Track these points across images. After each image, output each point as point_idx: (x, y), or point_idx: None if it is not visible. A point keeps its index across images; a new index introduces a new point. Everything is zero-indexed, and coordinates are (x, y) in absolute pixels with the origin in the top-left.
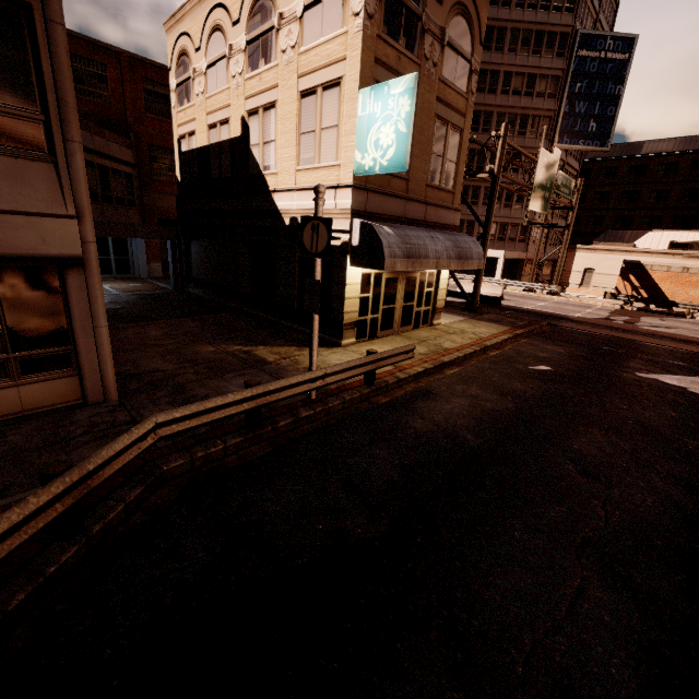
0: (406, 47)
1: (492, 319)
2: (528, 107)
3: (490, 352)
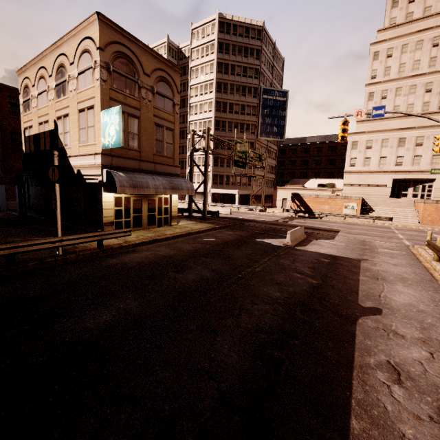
0: (130, 93)
1: (210, 222)
2: (243, 119)
3: (193, 235)
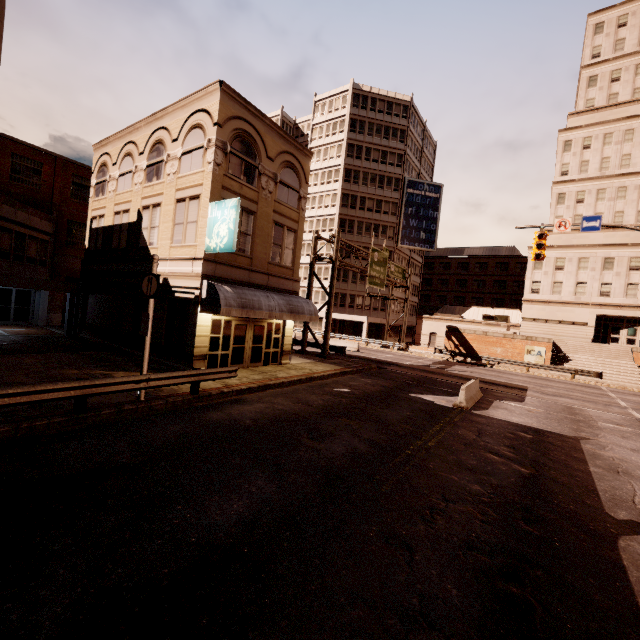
0: (247, 182)
1: (334, 362)
2: (378, 219)
3: (315, 381)
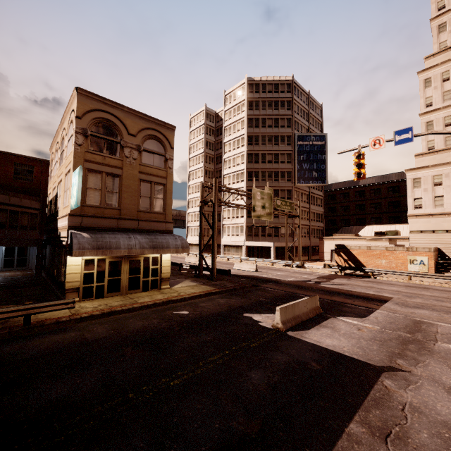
0: (110, 154)
1: (215, 284)
2: (277, 168)
3: (172, 304)
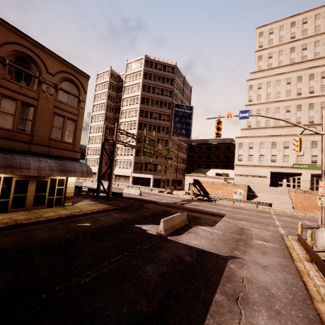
0: (27, 85)
1: (110, 203)
2: (160, 123)
3: (75, 218)
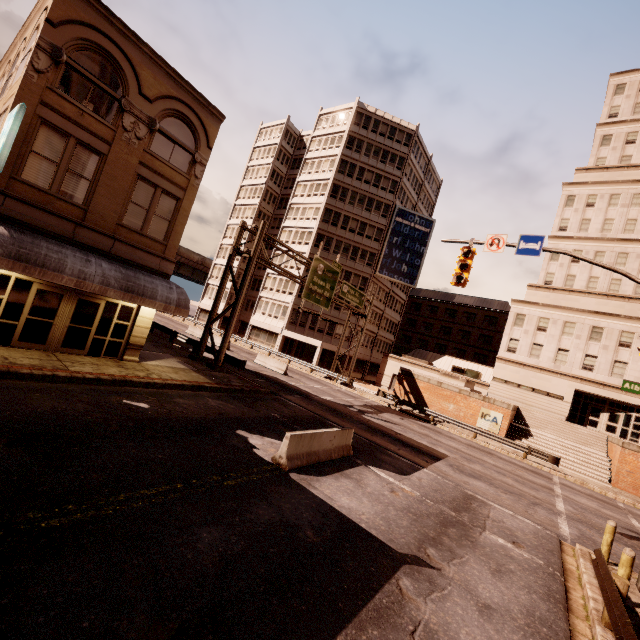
0: (95, 111)
1: (215, 375)
2: (359, 242)
3: (130, 387)
